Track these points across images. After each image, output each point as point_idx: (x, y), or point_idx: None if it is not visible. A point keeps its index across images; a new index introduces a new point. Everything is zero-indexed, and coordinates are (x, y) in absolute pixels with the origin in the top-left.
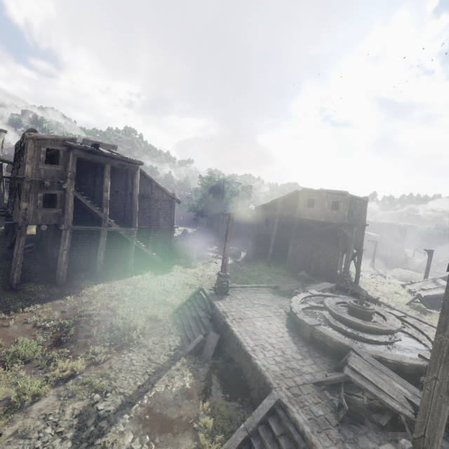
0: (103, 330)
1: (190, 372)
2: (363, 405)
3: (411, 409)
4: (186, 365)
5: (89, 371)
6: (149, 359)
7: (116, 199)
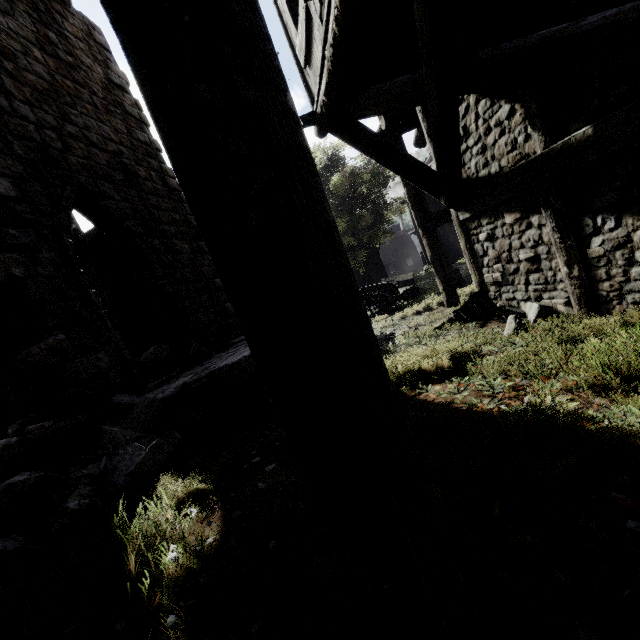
0: None
1: None
2: None
3: None
4: None
5: None
6: None
7: None
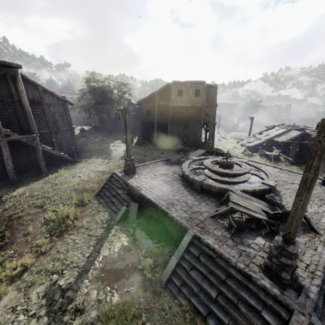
0: (38, 225)
1: (124, 234)
2: (243, 222)
3: (265, 214)
4: (119, 230)
5: (39, 261)
6: (88, 235)
7: (3, 108)
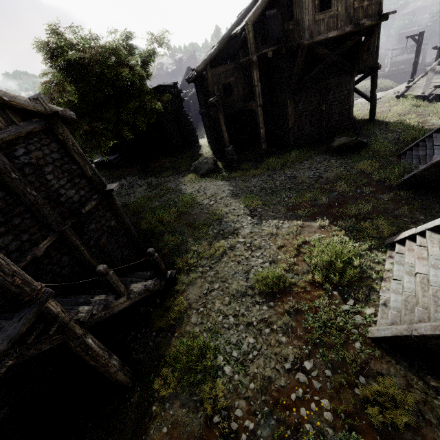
0: None
1: None
2: None
3: None
4: None
5: None
6: None
7: None
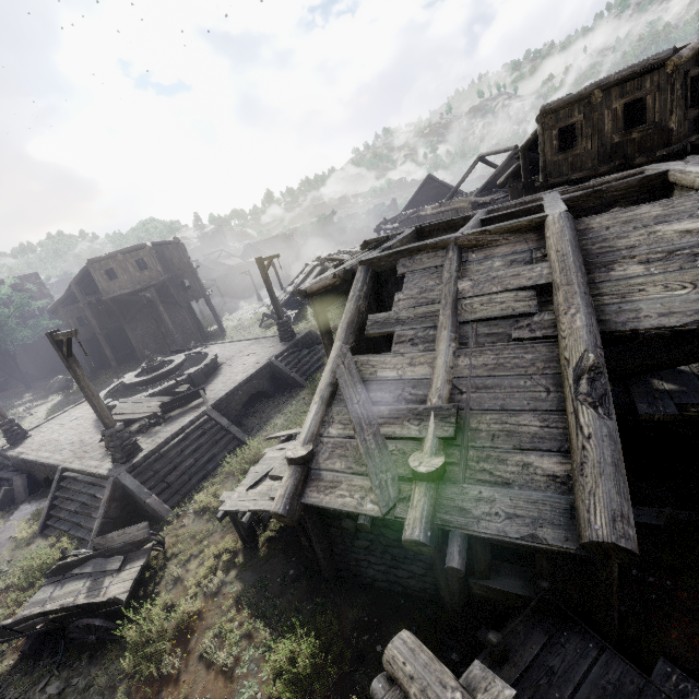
0: None
1: (5, 519)
2: None
3: (160, 411)
4: None
5: None
6: None
7: None
